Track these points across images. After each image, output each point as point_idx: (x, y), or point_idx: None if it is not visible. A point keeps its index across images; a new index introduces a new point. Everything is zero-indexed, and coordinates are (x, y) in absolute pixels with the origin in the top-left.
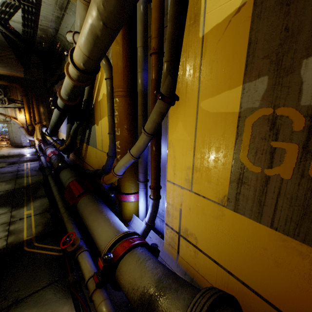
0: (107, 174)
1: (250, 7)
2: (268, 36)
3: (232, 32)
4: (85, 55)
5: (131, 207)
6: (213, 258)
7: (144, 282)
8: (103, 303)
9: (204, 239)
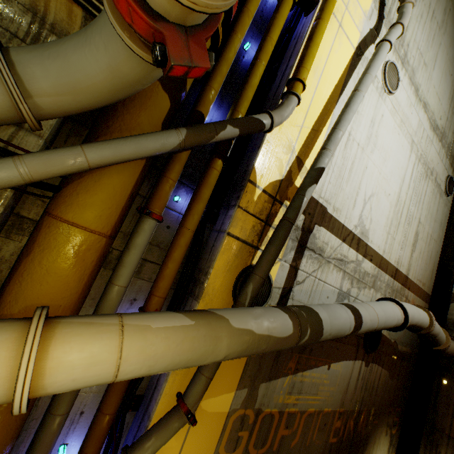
0: None
1: None
2: (254, 364)
3: None
4: (112, 381)
5: None
6: None
7: None
8: None
9: None
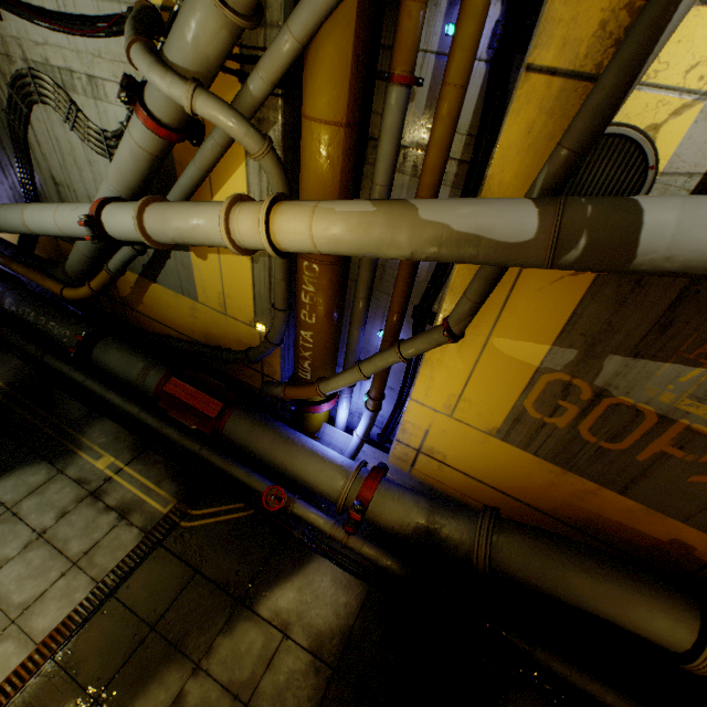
0: (294, 387)
1: (588, 280)
2: (593, 319)
3: (560, 291)
4: (319, 252)
5: (322, 416)
6: (464, 471)
7: (413, 518)
8: (365, 545)
9: (457, 458)
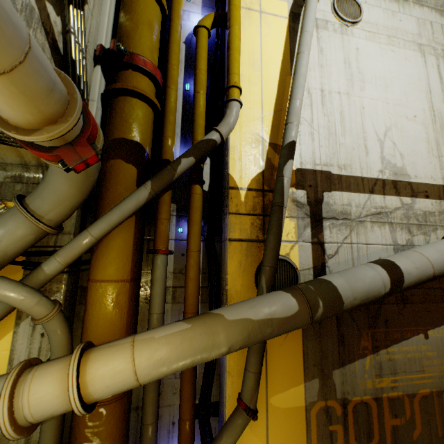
0: None
1: (300, 329)
2: (314, 352)
3: (290, 342)
4: (139, 384)
5: None
6: None
7: None
8: None
9: None
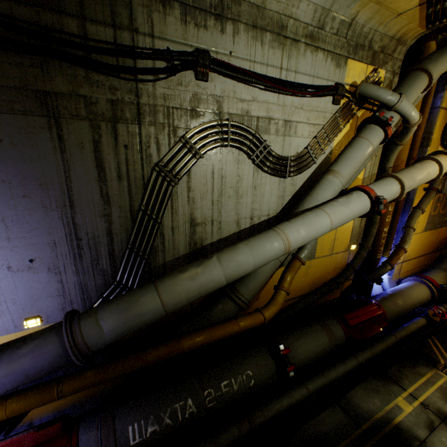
0: (392, 259)
1: None
2: None
3: None
4: None
5: None
6: (414, 257)
7: (445, 276)
8: None
9: (413, 252)
